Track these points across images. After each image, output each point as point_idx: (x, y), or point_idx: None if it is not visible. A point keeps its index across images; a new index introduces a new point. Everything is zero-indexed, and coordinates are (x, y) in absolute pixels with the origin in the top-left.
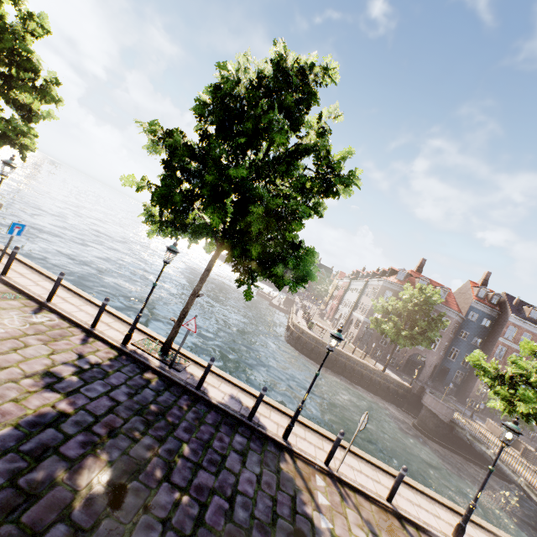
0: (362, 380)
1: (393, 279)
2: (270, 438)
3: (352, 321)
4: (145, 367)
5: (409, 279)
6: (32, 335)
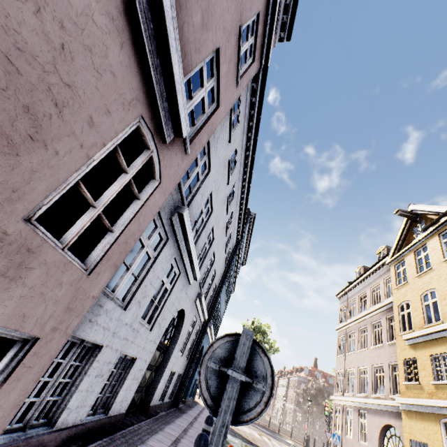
0: None
1: (303, 374)
2: (275, 431)
3: (287, 412)
4: None
5: (311, 373)
6: None
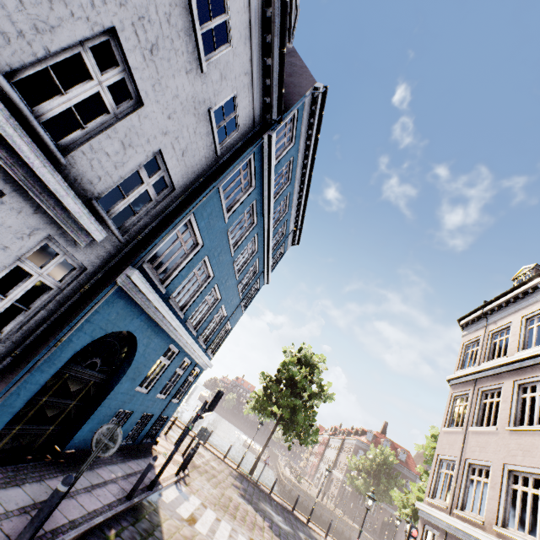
0: (342, 537)
1: (364, 439)
2: (302, 521)
3: (333, 480)
4: (248, 481)
5: (375, 440)
6: (215, 460)
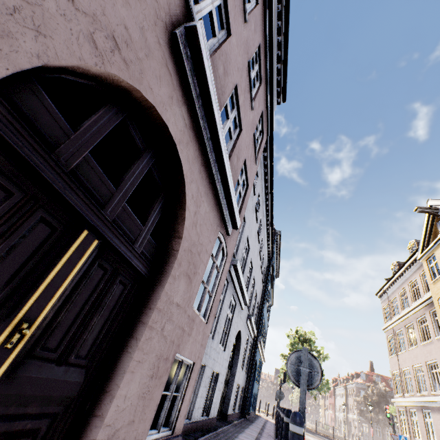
0: None
1: (360, 380)
2: None
3: (351, 423)
4: None
5: (368, 378)
6: None
